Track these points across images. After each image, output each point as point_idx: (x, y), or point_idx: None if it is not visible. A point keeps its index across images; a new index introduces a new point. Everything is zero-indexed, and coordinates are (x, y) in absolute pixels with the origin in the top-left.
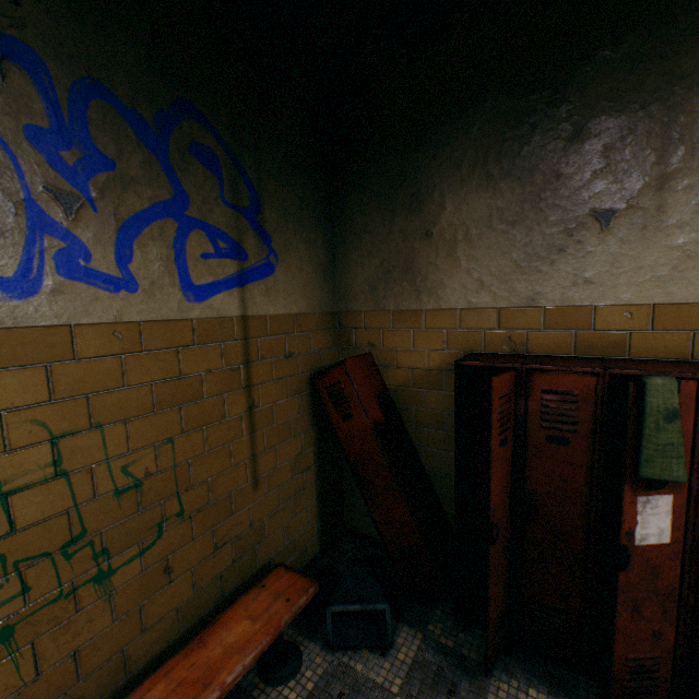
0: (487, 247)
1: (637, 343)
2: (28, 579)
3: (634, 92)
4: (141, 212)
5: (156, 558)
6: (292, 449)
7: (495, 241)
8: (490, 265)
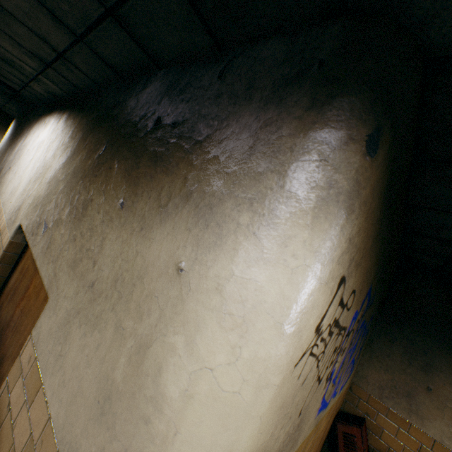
0: None
1: None
2: None
3: None
4: (349, 363)
5: None
6: None
7: None
8: None
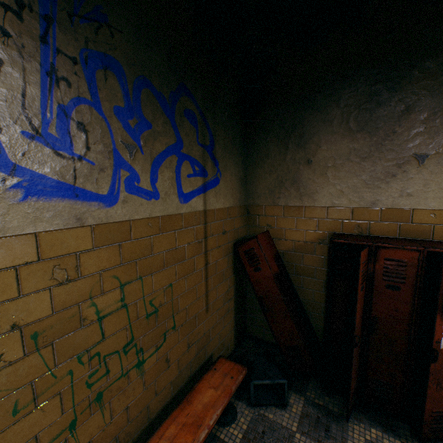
0: (346, 171)
1: (437, 232)
2: (109, 366)
3: (442, 87)
4: (162, 152)
5: (163, 353)
6: (224, 288)
7: (352, 168)
8: (348, 182)
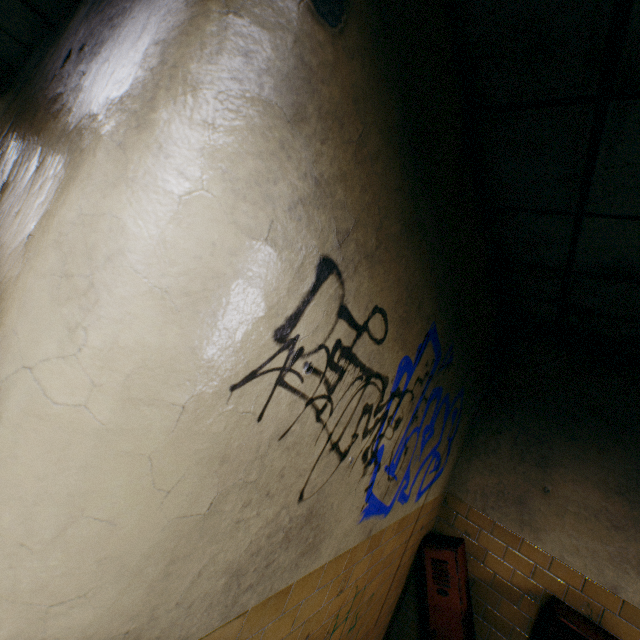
0: (590, 529)
1: None
2: None
3: None
4: (427, 455)
5: None
6: (394, 595)
7: (597, 529)
8: (588, 543)
